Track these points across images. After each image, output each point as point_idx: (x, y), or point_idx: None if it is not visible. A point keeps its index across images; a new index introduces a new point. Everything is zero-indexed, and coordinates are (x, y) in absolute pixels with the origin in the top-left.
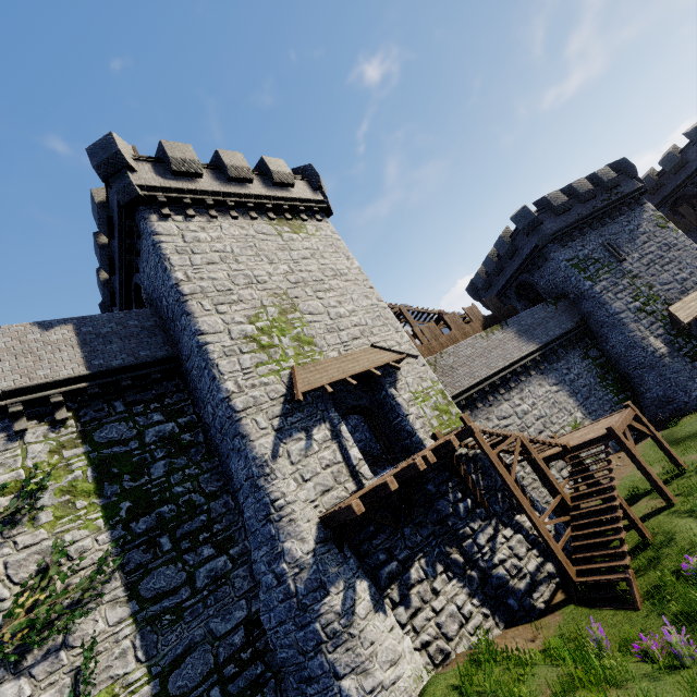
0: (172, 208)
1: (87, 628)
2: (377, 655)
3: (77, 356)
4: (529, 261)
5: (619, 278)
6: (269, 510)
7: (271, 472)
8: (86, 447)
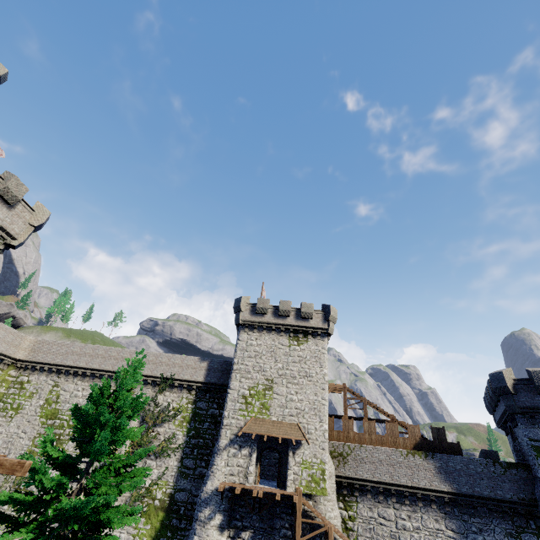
0: (250, 327)
1: (170, 461)
2: (207, 539)
3: (204, 374)
4: (507, 416)
5: None
6: (212, 466)
7: (220, 454)
8: (194, 406)
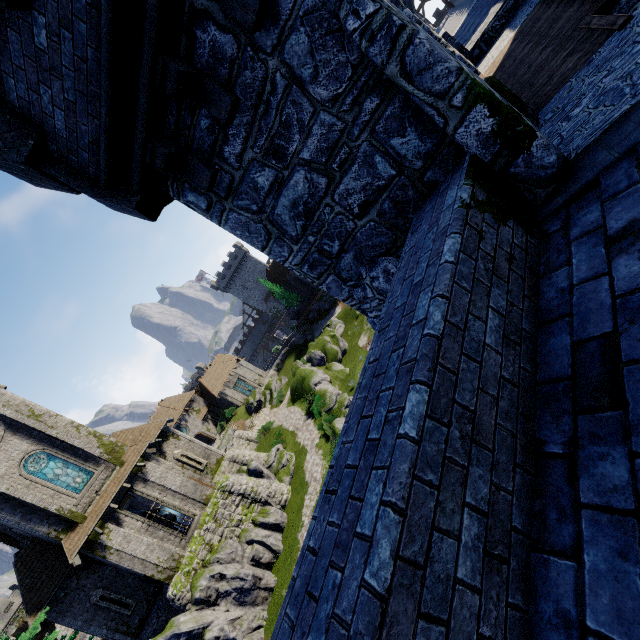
0: None
1: None
2: None
3: None
4: None
5: None
6: None
7: None
8: None
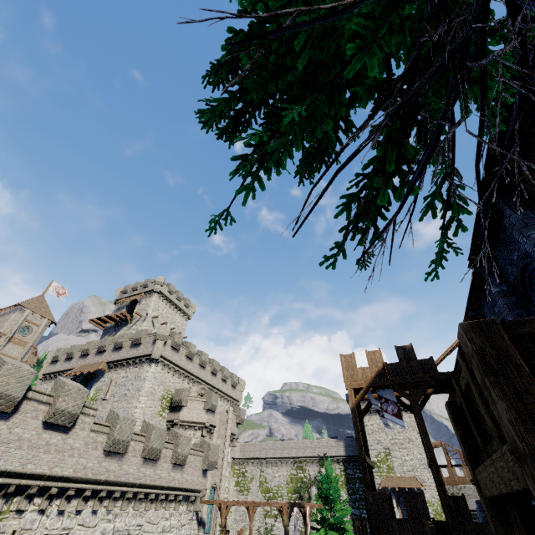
0: None
1: None
2: None
3: (344, 450)
4: None
5: None
6: None
7: None
8: (345, 473)
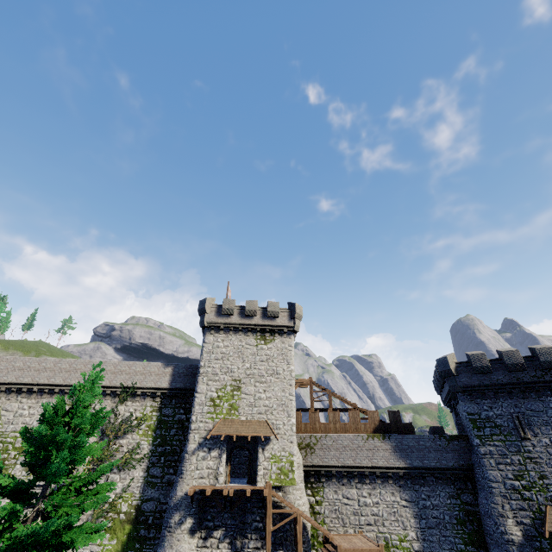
0: (216, 329)
1: (135, 472)
2: (178, 545)
3: (169, 380)
4: (451, 395)
5: (511, 451)
6: (181, 472)
7: (188, 459)
8: (159, 413)
